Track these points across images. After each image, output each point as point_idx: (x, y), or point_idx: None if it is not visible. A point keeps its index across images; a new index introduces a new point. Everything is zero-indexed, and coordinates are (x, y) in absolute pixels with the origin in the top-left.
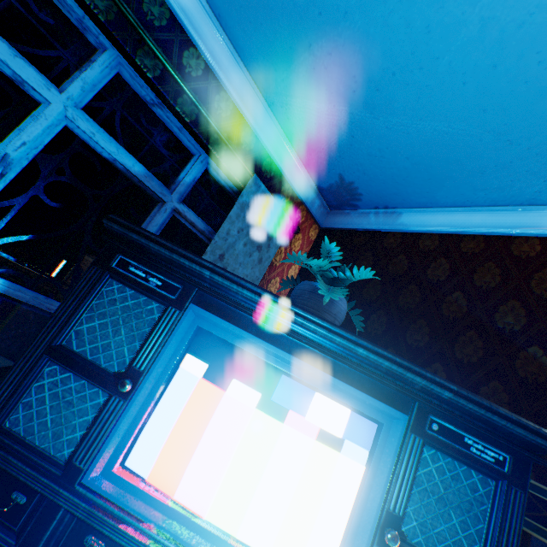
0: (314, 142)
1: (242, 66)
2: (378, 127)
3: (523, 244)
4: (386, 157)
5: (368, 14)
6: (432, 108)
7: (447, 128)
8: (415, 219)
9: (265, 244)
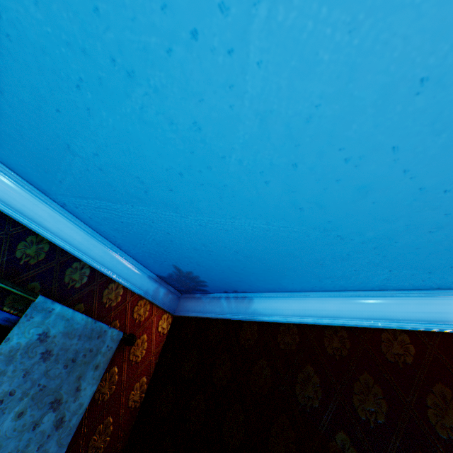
0: (131, 238)
1: (3, 168)
2: (191, 224)
3: (393, 341)
4: (214, 251)
5: (117, 110)
6: (241, 207)
7: (266, 225)
8: (268, 305)
9: (70, 390)
